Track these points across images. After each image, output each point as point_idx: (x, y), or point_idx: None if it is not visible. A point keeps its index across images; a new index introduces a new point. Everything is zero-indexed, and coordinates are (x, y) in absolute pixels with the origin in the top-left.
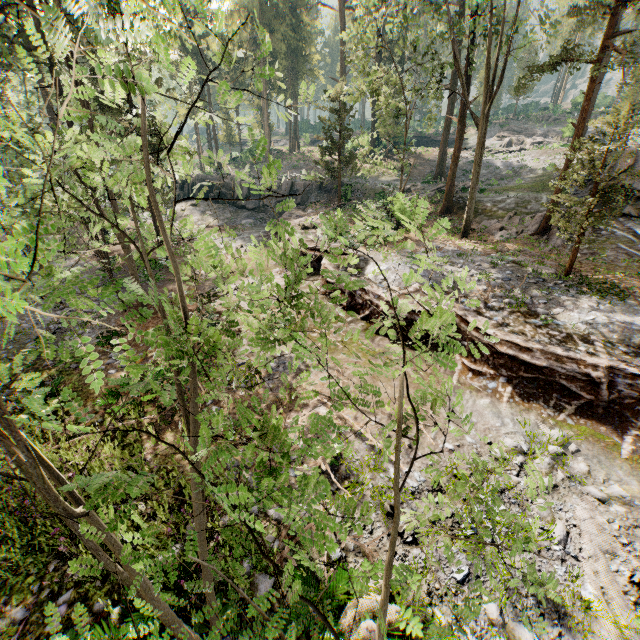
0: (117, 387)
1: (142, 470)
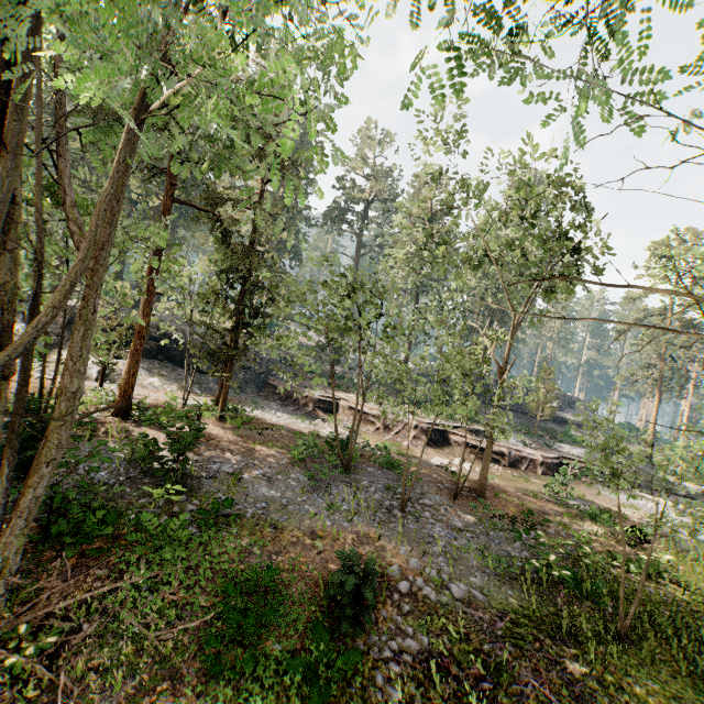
0: (604, 545)
1: (697, 560)
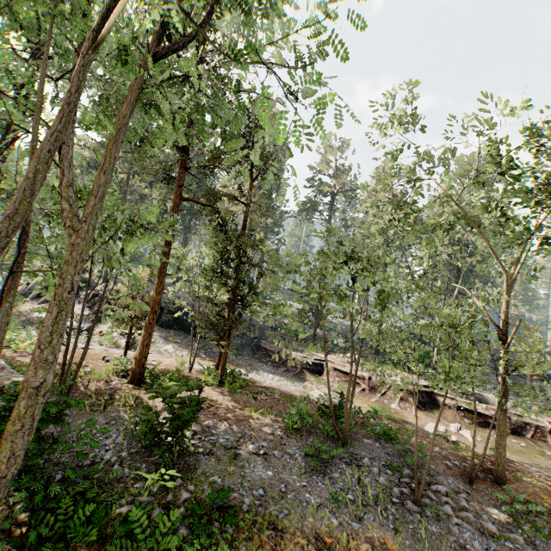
0: None
1: None
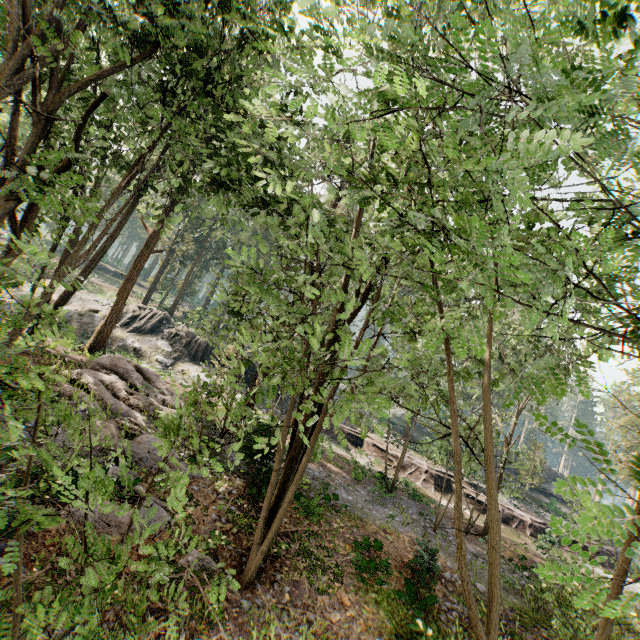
0: None
1: None
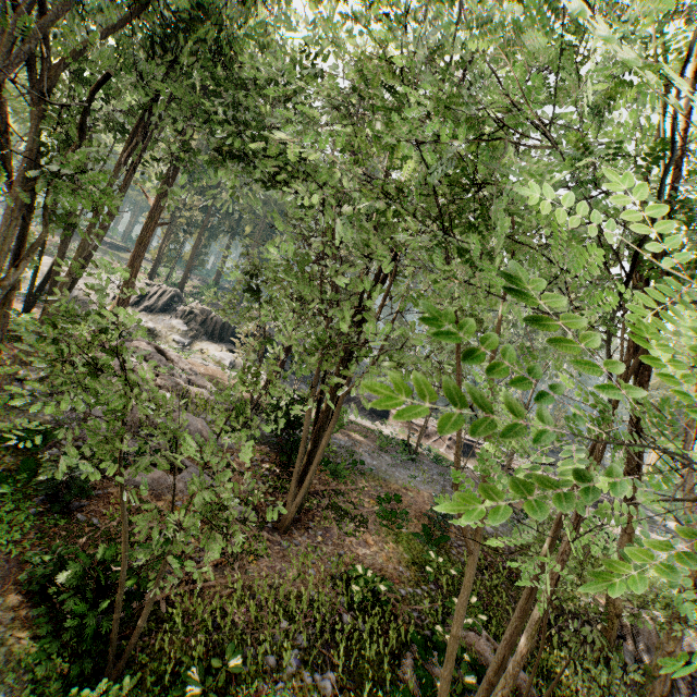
0: None
1: None
